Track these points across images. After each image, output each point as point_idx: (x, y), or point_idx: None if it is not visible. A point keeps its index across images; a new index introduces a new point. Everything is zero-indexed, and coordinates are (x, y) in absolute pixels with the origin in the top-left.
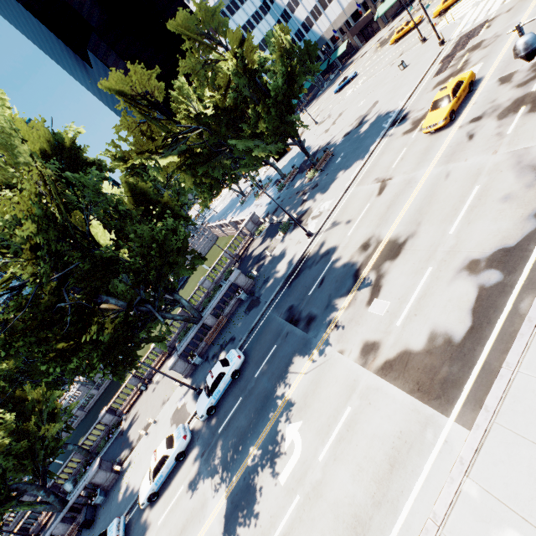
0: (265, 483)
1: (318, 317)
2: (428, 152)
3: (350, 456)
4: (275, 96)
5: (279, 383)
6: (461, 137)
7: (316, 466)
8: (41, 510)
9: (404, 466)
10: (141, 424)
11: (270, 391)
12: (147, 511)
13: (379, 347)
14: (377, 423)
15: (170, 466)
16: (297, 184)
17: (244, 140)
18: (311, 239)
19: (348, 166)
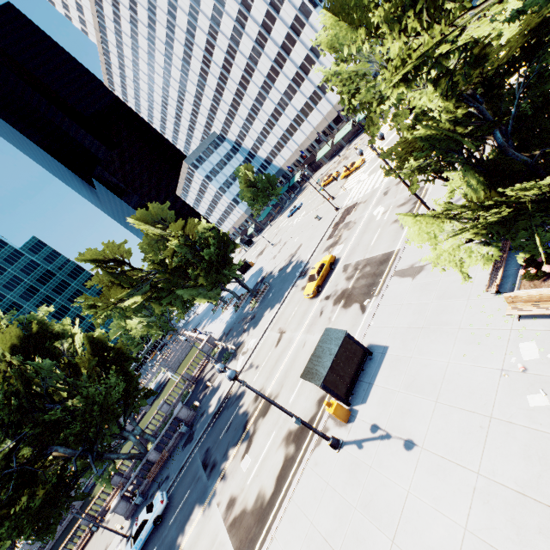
0: None
1: (217, 465)
2: (304, 316)
3: None
4: (210, 259)
5: (180, 533)
6: (318, 311)
7: None
8: None
9: None
10: None
11: (174, 541)
12: None
13: (235, 504)
14: None
15: None
16: (246, 309)
17: (190, 289)
18: None
19: (272, 306)
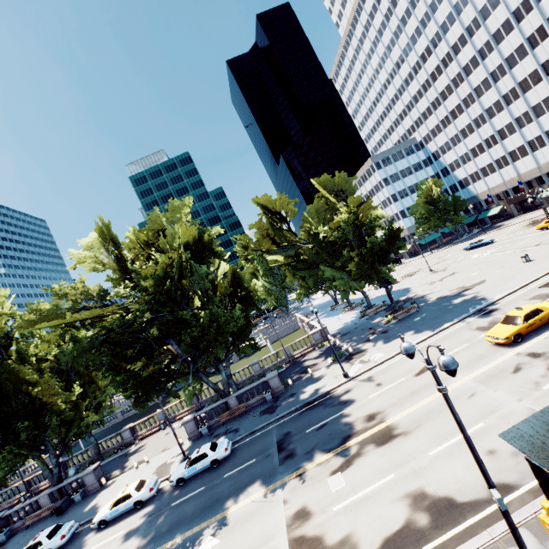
0: None
1: (296, 457)
2: (477, 361)
3: None
4: (371, 248)
5: (232, 495)
6: (510, 365)
7: None
8: (46, 474)
9: None
10: (141, 456)
11: (223, 497)
12: (93, 533)
13: (308, 519)
14: None
15: (127, 506)
16: (376, 320)
17: (335, 269)
18: (345, 380)
19: (418, 330)
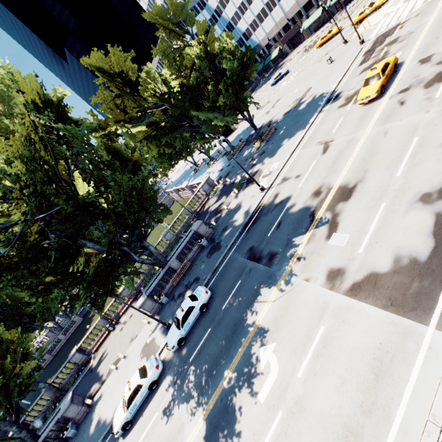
0: (243, 403)
1: (280, 254)
2: (364, 118)
3: (330, 369)
4: (231, 77)
5: (247, 312)
6: (393, 104)
7: (295, 383)
8: None
9: (389, 374)
10: (111, 360)
11: (240, 320)
12: (121, 440)
13: (345, 272)
14: (354, 337)
15: (143, 395)
16: (245, 153)
17: (205, 112)
18: (265, 192)
19: (291, 135)
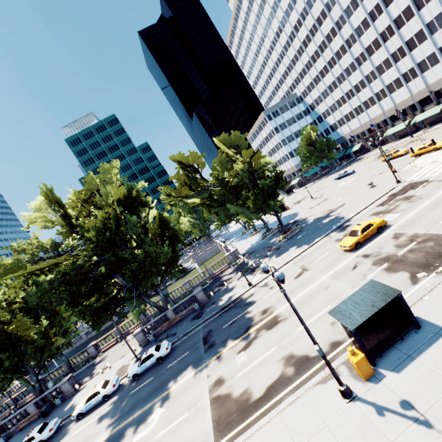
0: (127, 437)
1: (215, 346)
2: (333, 264)
3: None
4: (262, 188)
5: (173, 379)
6: (351, 264)
7: (152, 440)
8: (29, 389)
9: None
10: (105, 364)
11: (166, 381)
12: (73, 423)
13: (222, 384)
14: (190, 430)
15: (98, 400)
16: (272, 240)
17: (238, 206)
18: (249, 288)
19: (299, 245)
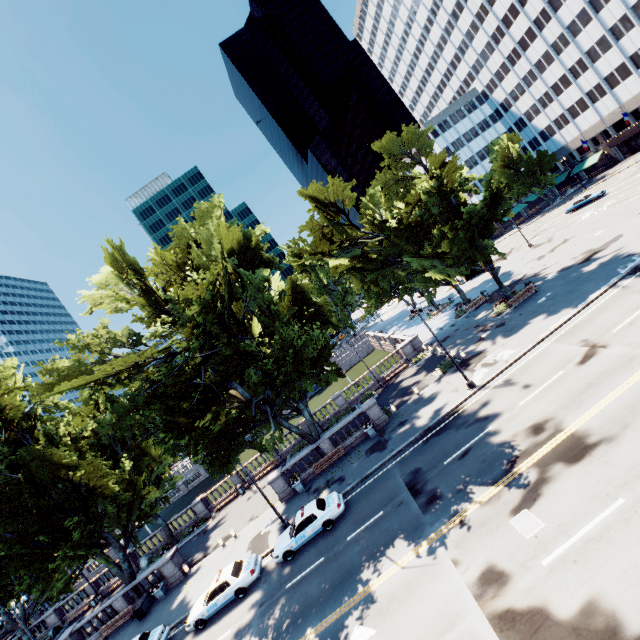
0: None
1: (444, 499)
2: None
3: None
4: (468, 218)
5: (368, 563)
6: None
7: None
8: (114, 572)
9: None
10: (224, 531)
11: (356, 568)
12: (190, 637)
13: (507, 584)
14: None
15: (227, 598)
16: (480, 315)
17: (422, 258)
18: (472, 391)
19: (552, 311)
